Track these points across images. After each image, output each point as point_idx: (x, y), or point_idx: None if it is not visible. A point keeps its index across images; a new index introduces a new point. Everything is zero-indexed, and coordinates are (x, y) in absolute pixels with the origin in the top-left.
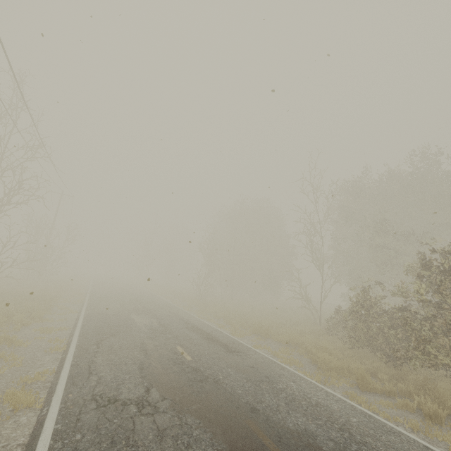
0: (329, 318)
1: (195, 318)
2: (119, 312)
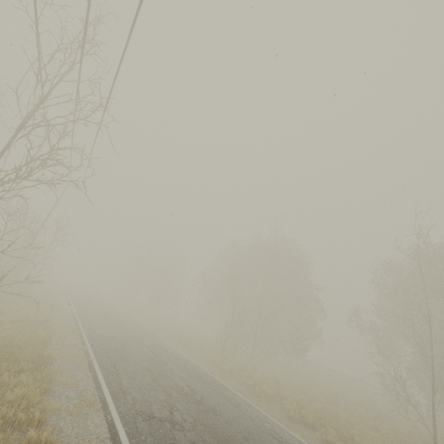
0: None
1: (278, 425)
2: (171, 409)
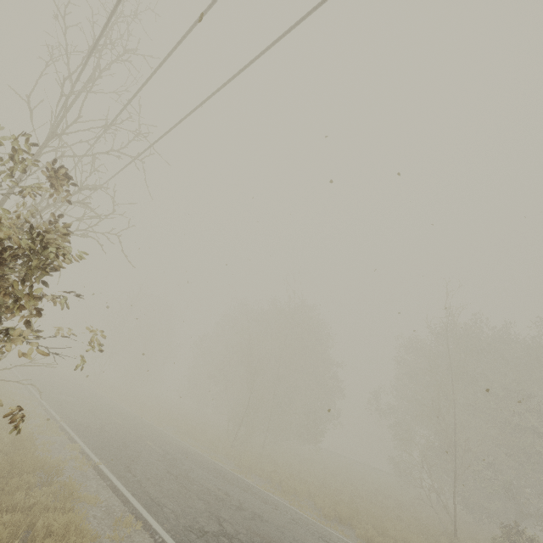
0: (497, 540)
1: (321, 526)
2: (219, 520)
